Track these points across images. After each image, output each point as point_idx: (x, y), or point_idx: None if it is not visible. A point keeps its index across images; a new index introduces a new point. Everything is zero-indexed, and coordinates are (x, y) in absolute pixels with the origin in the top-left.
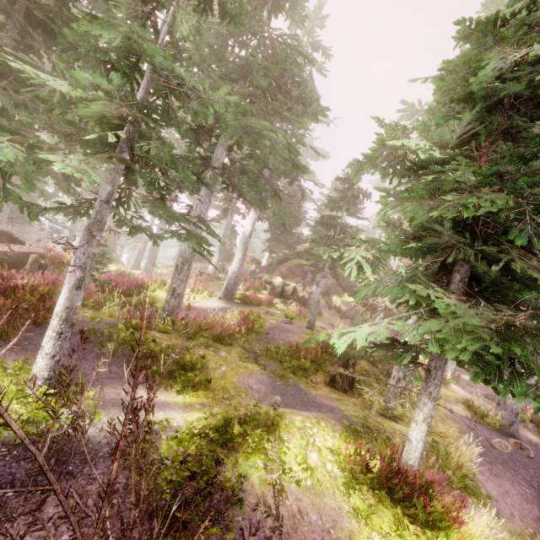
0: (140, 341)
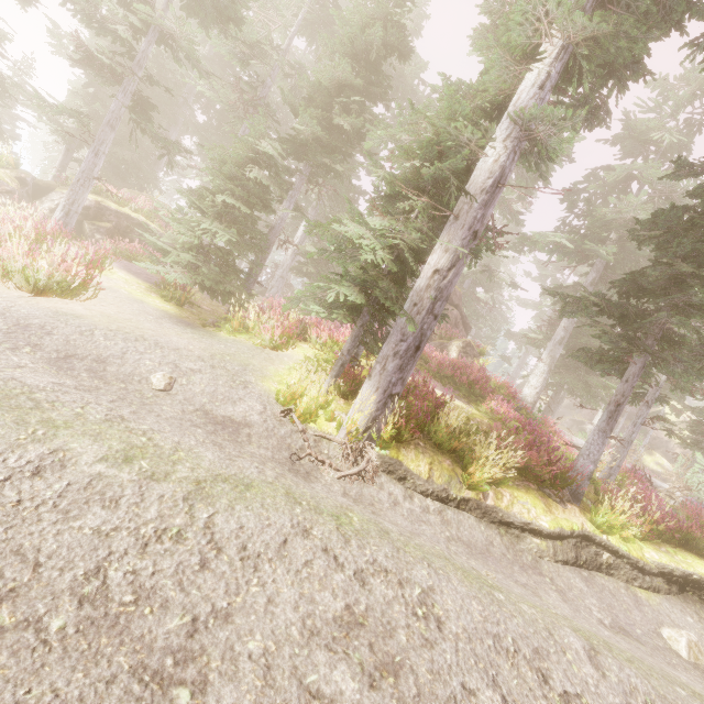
0: None
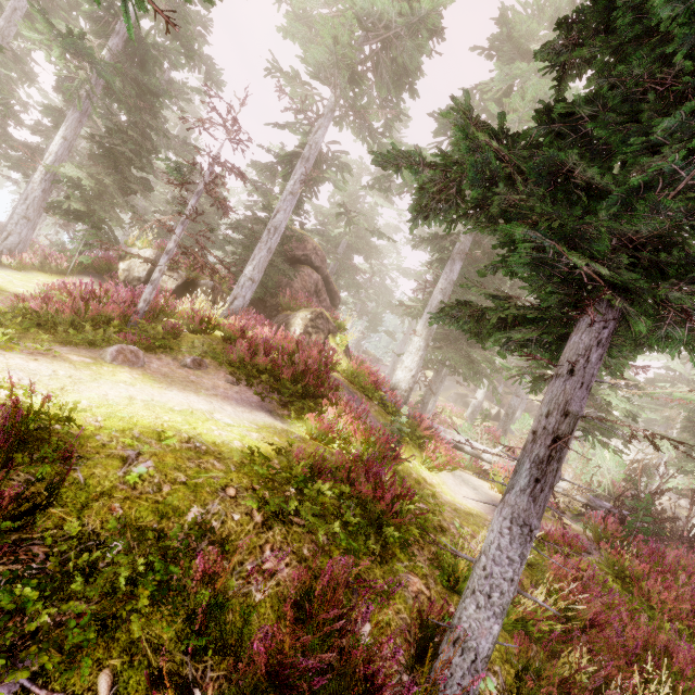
0: (694, 490)
